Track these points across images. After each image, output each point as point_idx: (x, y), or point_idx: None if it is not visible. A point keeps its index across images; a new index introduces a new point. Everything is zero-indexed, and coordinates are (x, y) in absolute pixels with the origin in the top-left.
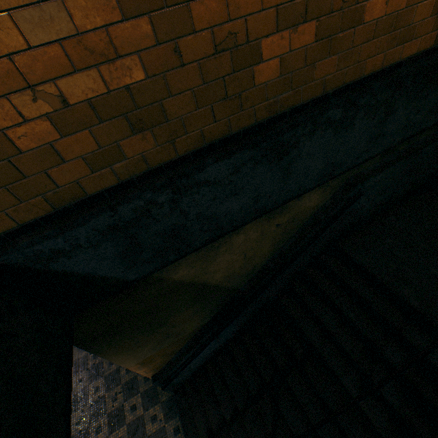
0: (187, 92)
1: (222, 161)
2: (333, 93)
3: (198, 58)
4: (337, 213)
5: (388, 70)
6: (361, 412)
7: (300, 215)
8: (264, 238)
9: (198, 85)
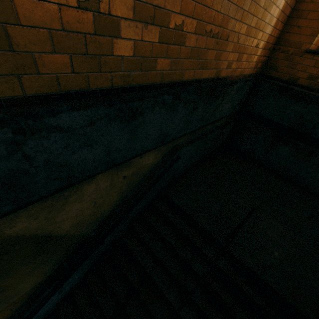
0: (42, 30)
1: (78, 111)
2: (167, 84)
3: (58, 1)
4: (165, 170)
5: (195, 82)
6: (179, 317)
7: (141, 169)
8: (113, 187)
9: (56, 28)
